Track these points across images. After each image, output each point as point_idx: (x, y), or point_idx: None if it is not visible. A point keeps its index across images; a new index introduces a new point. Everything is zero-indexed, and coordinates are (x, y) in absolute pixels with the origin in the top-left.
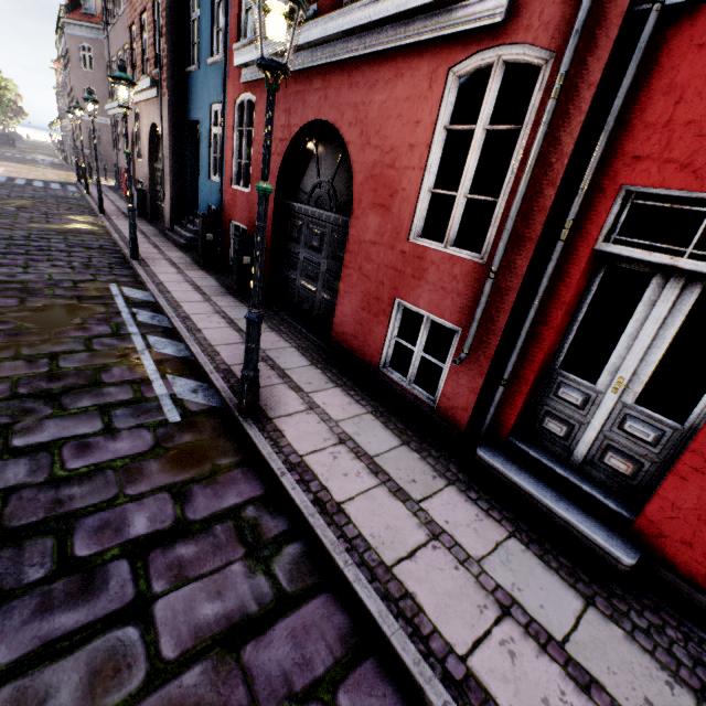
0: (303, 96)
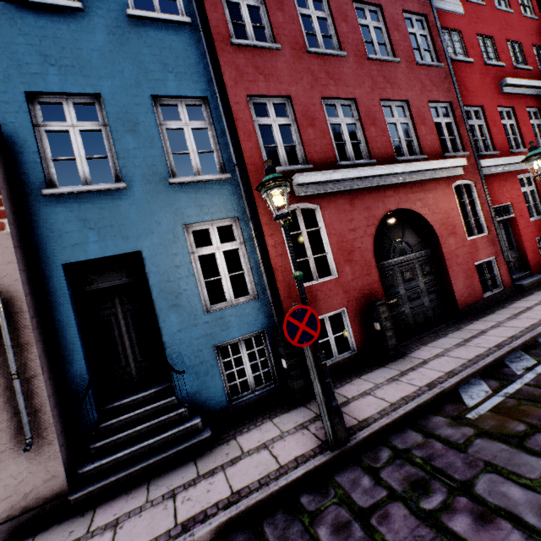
0: (381, 199)
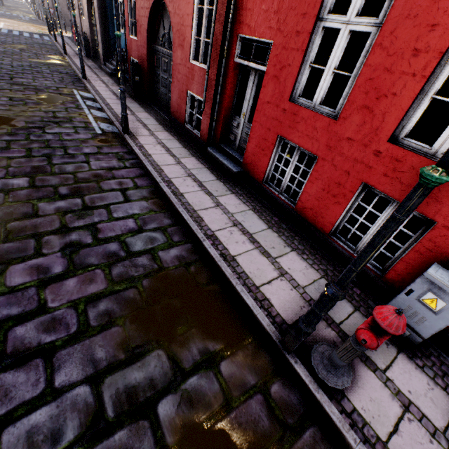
0: None
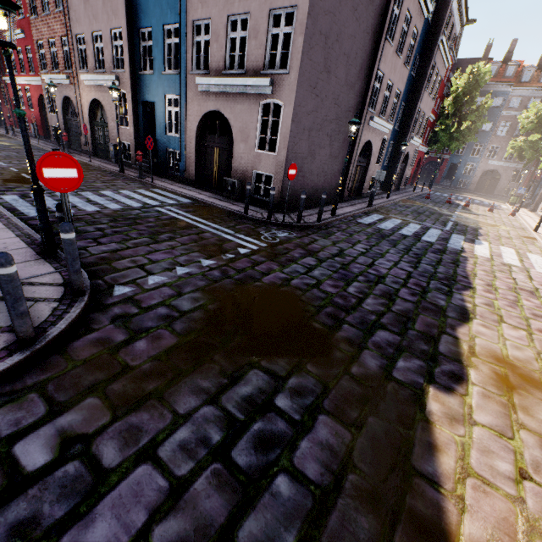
0: None
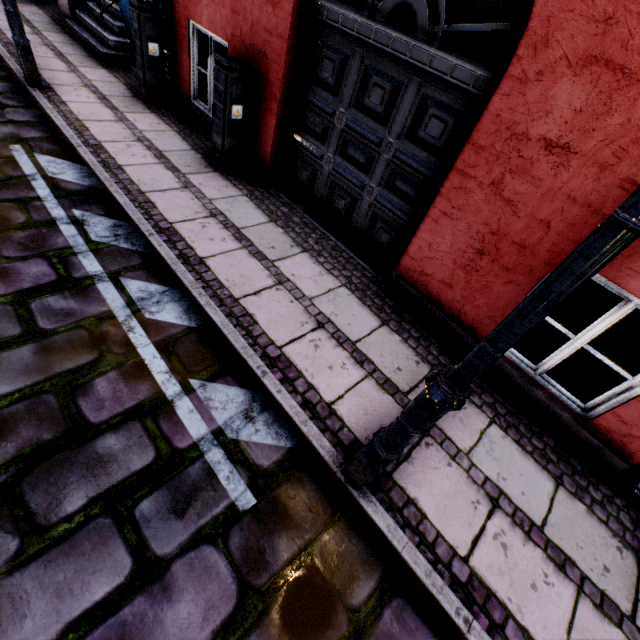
0: None
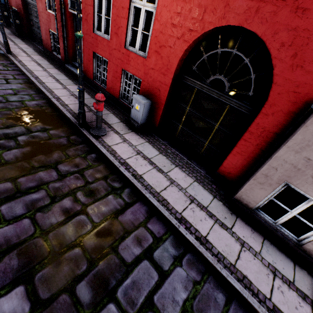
0: None
